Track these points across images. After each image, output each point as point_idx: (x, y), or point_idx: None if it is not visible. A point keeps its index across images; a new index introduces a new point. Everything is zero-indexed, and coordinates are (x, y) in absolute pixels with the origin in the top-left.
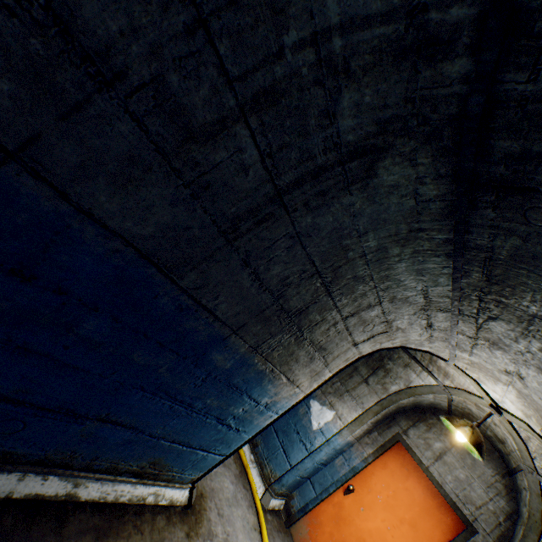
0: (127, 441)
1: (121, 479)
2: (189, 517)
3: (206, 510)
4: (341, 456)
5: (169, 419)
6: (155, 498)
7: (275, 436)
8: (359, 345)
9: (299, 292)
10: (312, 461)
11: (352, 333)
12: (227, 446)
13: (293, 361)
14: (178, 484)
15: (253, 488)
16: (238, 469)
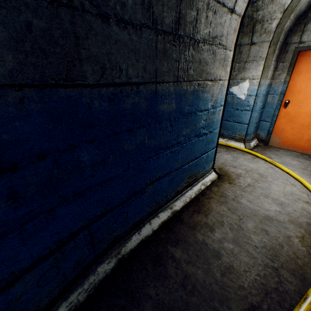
0: (170, 181)
1: (184, 192)
2: (223, 178)
3: (227, 171)
4: (269, 96)
5: (176, 157)
6: (204, 185)
7: (227, 122)
8: (235, 8)
9: (163, 4)
10: (255, 112)
11: (224, 2)
12: (212, 143)
13: (204, 66)
14: (207, 174)
15: (238, 148)
16: (224, 149)
